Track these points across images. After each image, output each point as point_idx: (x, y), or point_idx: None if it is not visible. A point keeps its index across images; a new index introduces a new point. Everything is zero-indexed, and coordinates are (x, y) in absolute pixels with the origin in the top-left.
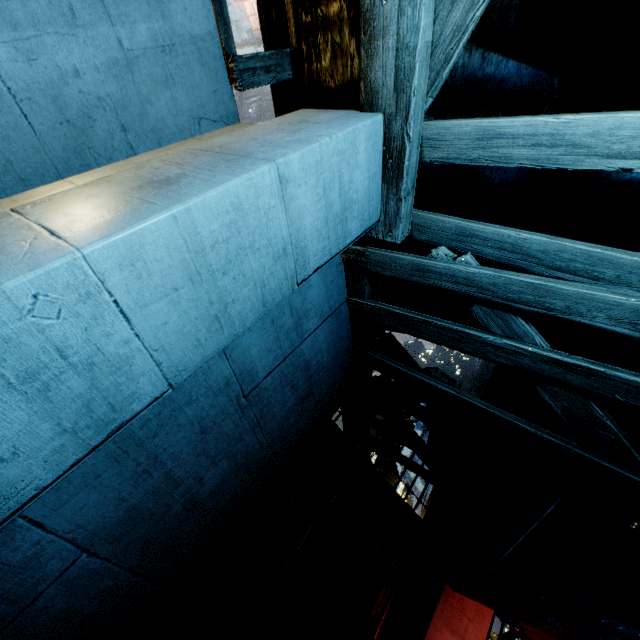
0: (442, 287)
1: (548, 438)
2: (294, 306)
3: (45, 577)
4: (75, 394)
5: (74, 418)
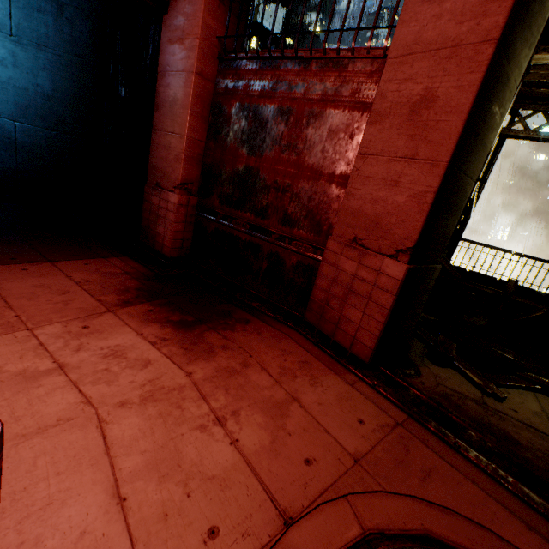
0: None
1: None
2: None
3: (11, 131)
4: None
5: None
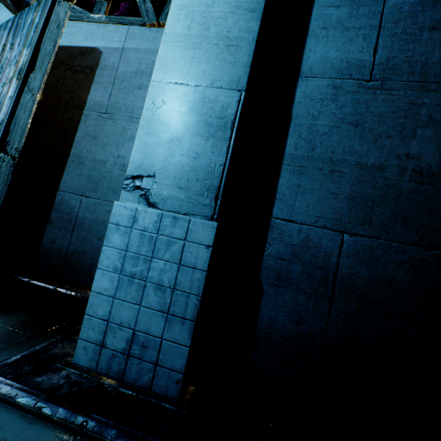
0: None
1: None
2: (332, 3)
3: (329, 253)
4: (197, 123)
5: (206, 132)
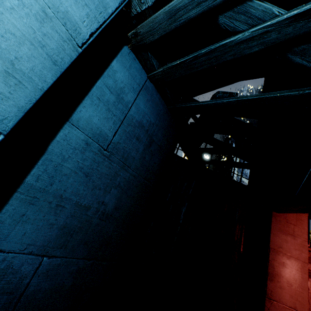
0: (191, 17)
1: (309, 92)
2: (110, 86)
3: (25, 276)
4: None
5: None
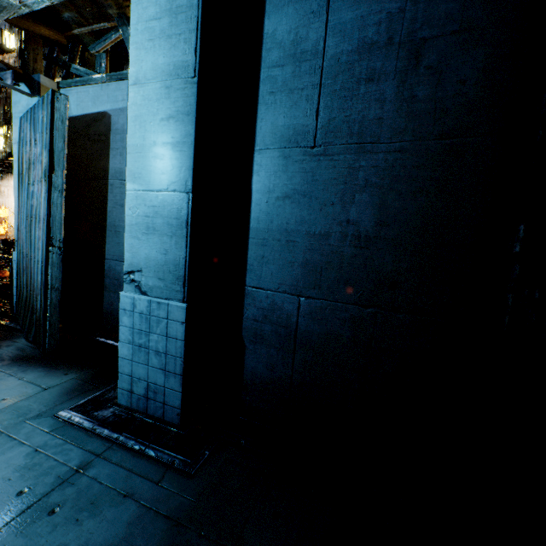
0: None
1: None
2: (277, 62)
3: (290, 314)
4: (162, 224)
5: (170, 231)
